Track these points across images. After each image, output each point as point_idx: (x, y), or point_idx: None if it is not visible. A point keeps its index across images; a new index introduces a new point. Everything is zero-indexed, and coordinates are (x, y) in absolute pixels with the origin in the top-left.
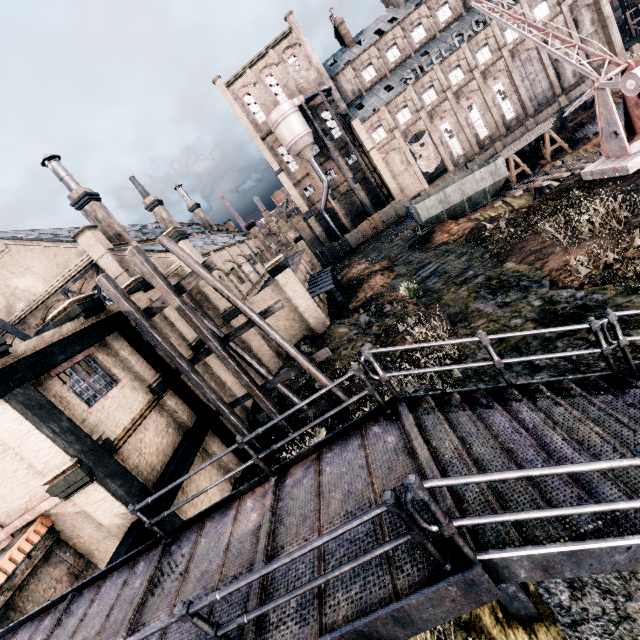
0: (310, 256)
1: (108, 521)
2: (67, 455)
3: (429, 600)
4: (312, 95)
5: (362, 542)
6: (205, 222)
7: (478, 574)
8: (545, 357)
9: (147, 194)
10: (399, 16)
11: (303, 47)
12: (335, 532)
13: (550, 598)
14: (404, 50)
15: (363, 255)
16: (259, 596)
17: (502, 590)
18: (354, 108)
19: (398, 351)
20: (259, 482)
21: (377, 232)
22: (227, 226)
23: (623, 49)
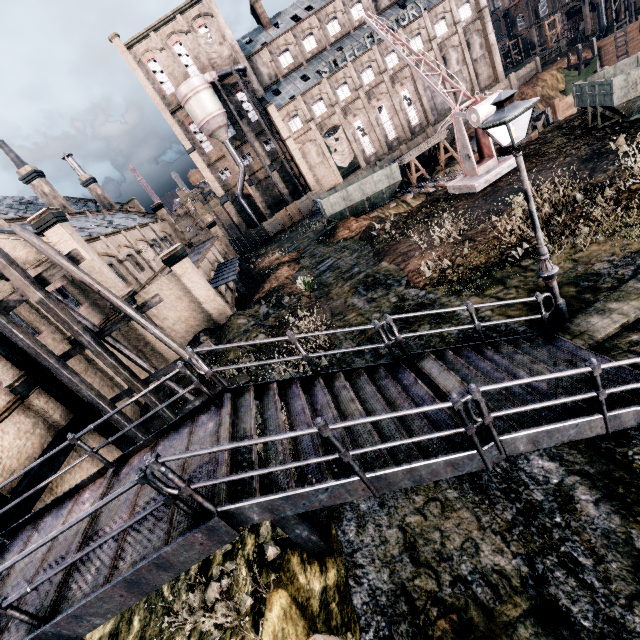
0: (225, 243)
1: None
2: None
3: (182, 546)
4: (226, 73)
5: (159, 512)
6: (103, 199)
7: (216, 521)
8: (343, 351)
9: (22, 163)
10: (315, 5)
11: (215, 19)
12: (98, 505)
13: (343, 537)
14: (320, 41)
15: (278, 245)
16: (67, 572)
17: (298, 536)
18: (271, 93)
19: (285, 342)
20: (100, 474)
21: (294, 222)
22: (132, 205)
23: (504, 75)
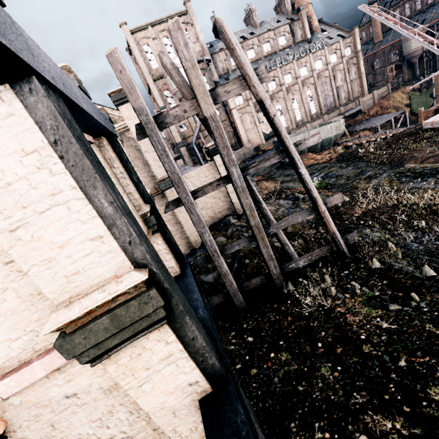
0: None
1: (157, 403)
2: (128, 261)
3: None
4: (198, 60)
5: None
6: None
7: None
8: None
9: None
10: (256, 32)
11: (194, 27)
12: None
13: None
14: (258, 54)
15: None
16: None
17: None
18: (223, 79)
19: (353, 216)
20: None
21: None
22: None
23: (367, 92)
